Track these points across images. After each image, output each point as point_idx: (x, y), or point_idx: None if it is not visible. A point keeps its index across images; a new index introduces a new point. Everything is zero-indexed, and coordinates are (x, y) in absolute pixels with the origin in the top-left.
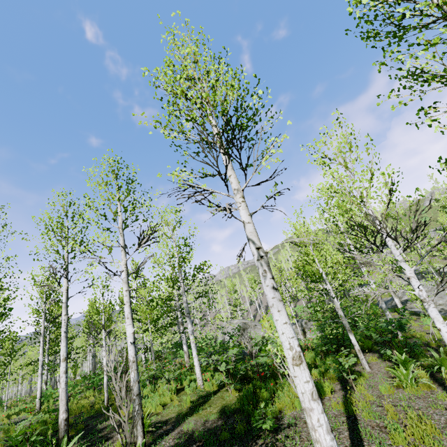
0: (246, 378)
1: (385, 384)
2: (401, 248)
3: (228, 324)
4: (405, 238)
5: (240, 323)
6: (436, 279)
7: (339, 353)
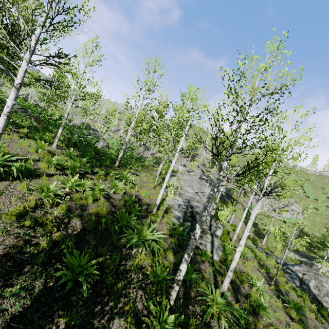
0: (0, 115)
1: (25, 141)
2: (29, 50)
3: (79, 120)
4: (2, 26)
5: (84, 123)
6: (209, 183)
7: (19, 116)
